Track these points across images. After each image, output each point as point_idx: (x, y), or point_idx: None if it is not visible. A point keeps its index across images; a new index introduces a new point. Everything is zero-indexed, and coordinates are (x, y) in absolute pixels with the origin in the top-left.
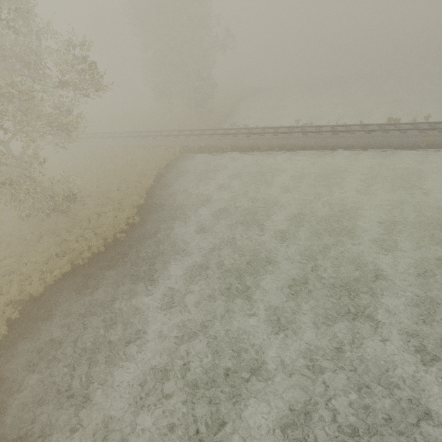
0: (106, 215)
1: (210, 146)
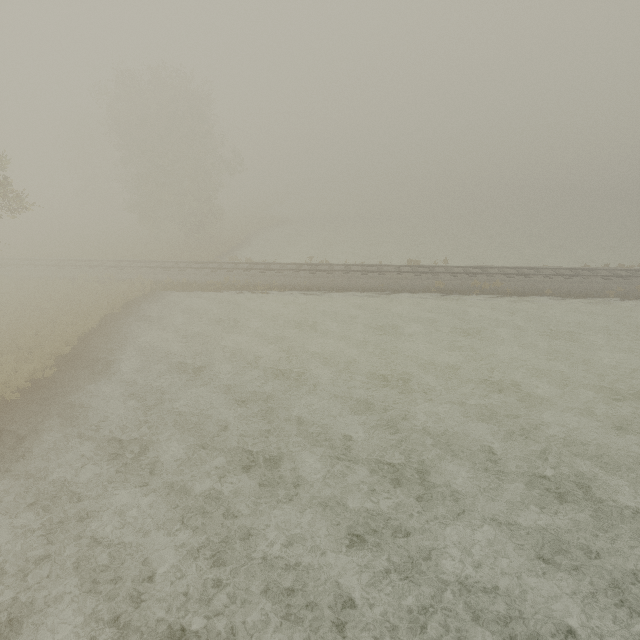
0: None
1: (194, 282)
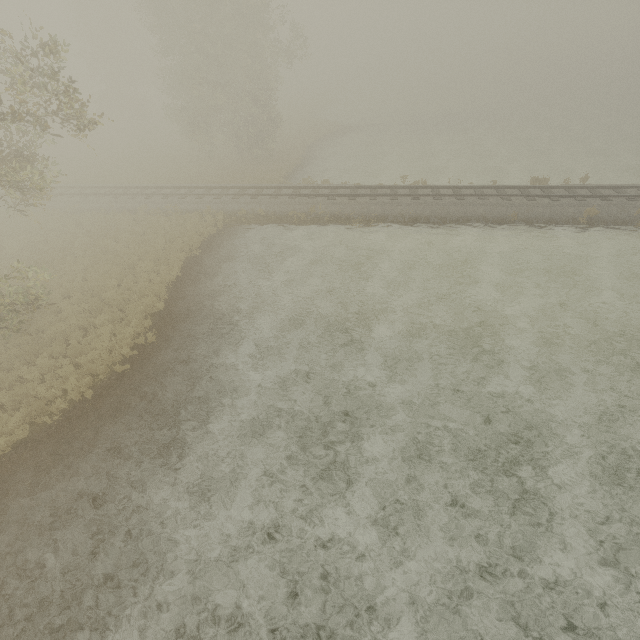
0: (96, 331)
1: (272, 214)
